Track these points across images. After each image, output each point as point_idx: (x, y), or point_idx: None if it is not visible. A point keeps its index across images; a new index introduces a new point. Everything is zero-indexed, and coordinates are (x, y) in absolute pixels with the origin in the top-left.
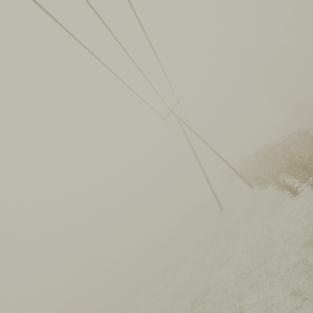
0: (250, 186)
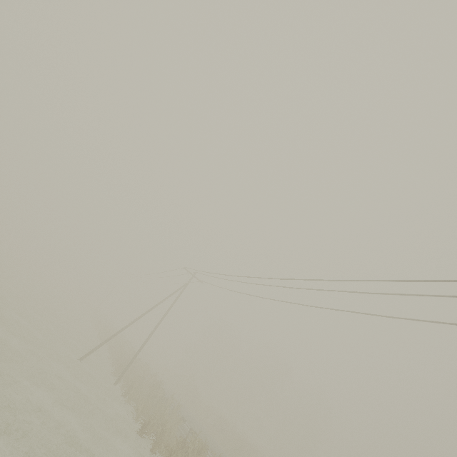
0: (118, 381)
